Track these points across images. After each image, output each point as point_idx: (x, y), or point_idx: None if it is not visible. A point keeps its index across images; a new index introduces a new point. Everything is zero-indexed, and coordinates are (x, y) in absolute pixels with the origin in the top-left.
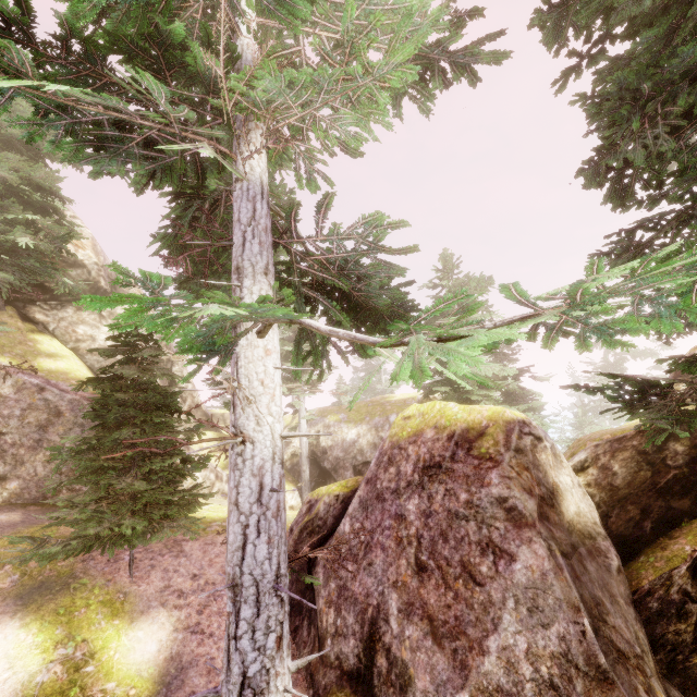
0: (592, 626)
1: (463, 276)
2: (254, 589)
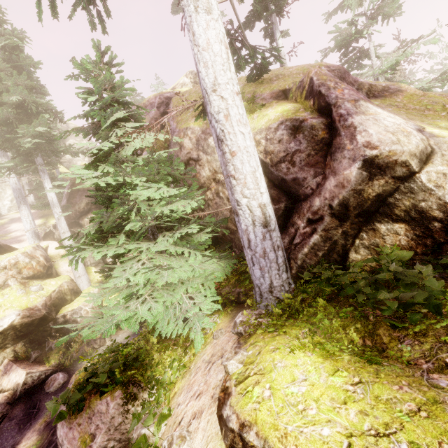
0: (68, 200)
1: (136, 100)
2: (16, 198)
